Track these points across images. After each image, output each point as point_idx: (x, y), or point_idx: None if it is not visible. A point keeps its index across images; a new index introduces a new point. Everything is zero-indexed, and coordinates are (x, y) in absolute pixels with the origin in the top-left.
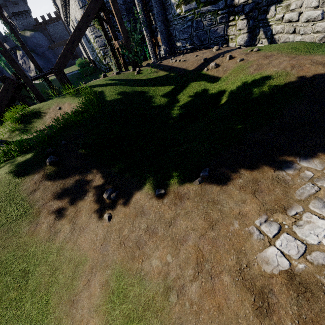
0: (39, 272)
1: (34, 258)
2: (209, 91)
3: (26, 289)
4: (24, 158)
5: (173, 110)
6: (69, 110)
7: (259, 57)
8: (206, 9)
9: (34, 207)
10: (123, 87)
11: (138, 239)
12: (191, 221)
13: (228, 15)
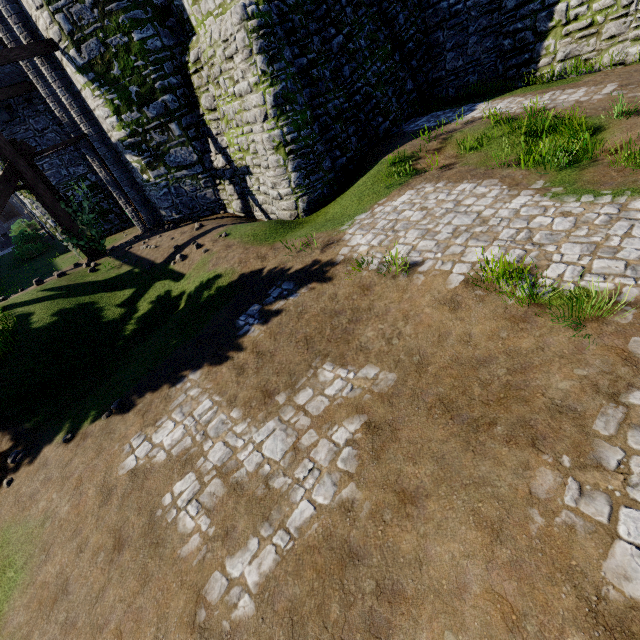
0: None
1: None
2: (173, 293)
3: None
4: None
5: (129, 326)
6: None
7: (222, 247)
8: (182, 174)
9: None
10: (62, 300)
11: (33, 491)
12: (84, 456)
13: (213, 179)
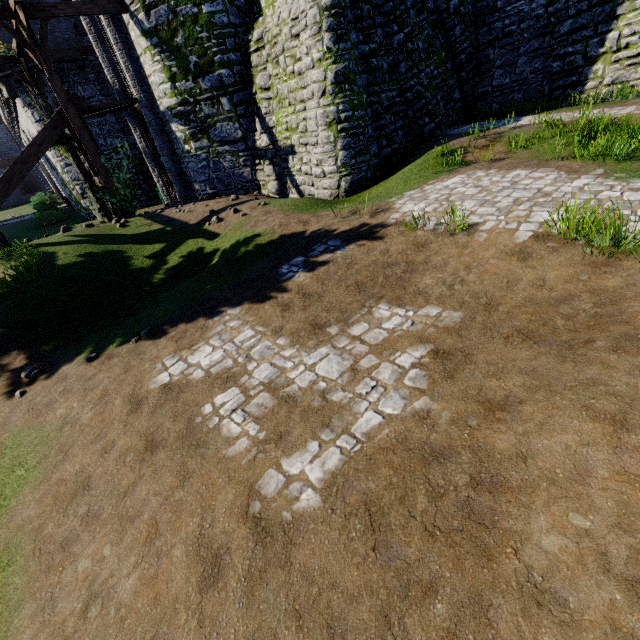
0: None
1: None
2: (206, 250)
3: None
4: None
5: (157, 275)
6: None
7: (261, 213)
8: (224, 149)
9: None
10: (90, 245)
11: (50, 401)
12: (110, 372)
13: (253, 158)
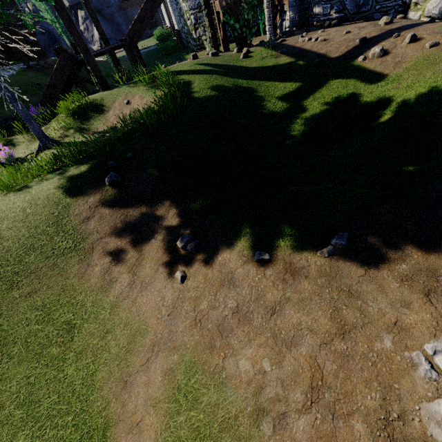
0: (87, 331)
1: (82, 309)
2: (362, 97)
3: (70, 347)
4: (78, 170)
5: (294, 124)
6: (141, 107)
7: None
8: None
9: (87, 241)
10: (220, 77)
11: (222, 322)
12: (307, 316)
13: None
